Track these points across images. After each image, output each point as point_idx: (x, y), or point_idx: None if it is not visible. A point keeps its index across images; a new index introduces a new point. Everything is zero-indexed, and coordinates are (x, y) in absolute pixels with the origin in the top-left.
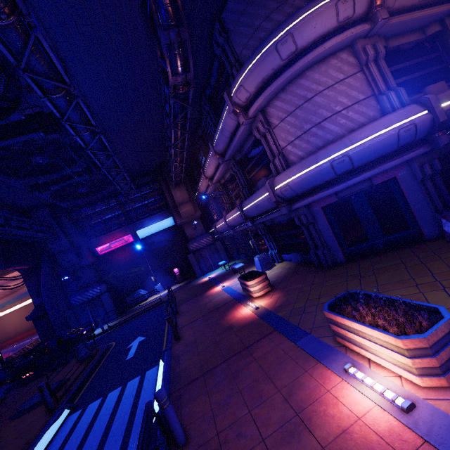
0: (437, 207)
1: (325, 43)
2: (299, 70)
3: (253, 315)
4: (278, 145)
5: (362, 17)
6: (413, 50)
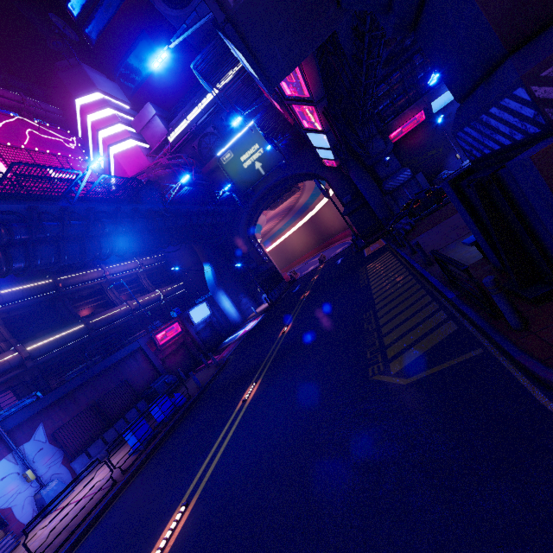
0: None
1: None
2: None
3: None
4: None
5: None
6: None
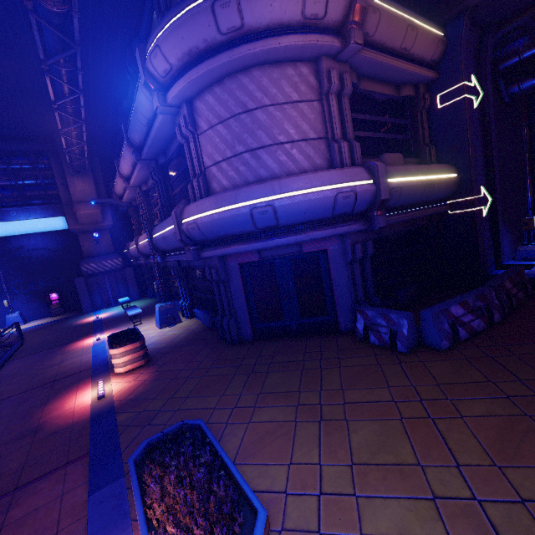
0: (358, 297)
1: (282, 38)
2: (242, 61)
3: (87, 410)
4: (202, 161)
5: (335, 28)
6: (383, 105)
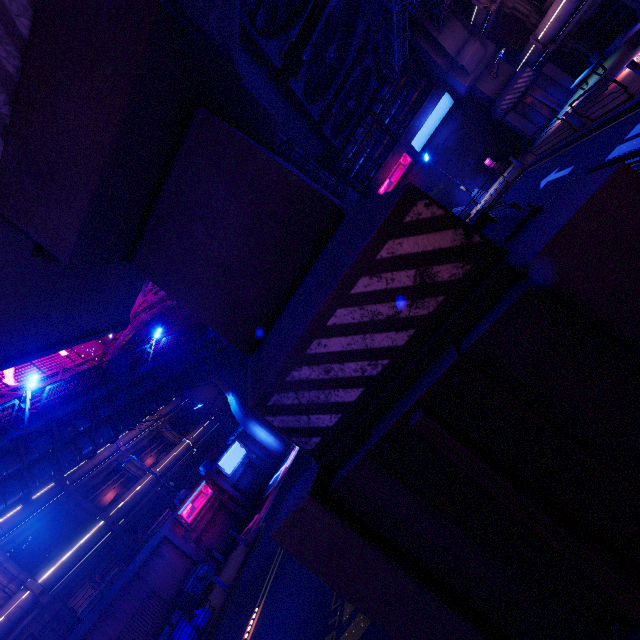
0: None
1: None
2: None
3: None
4: None
5: None
6: None
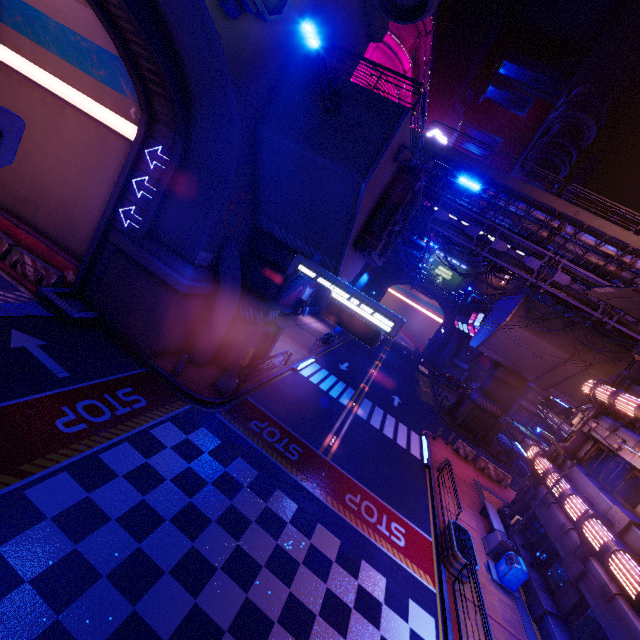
0: None
1: None
2: None
3: None
4: None
5: None
6: None
